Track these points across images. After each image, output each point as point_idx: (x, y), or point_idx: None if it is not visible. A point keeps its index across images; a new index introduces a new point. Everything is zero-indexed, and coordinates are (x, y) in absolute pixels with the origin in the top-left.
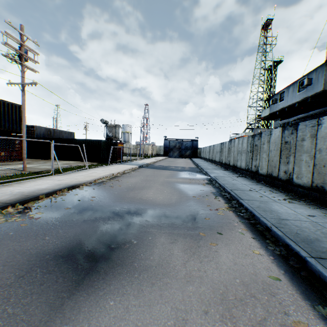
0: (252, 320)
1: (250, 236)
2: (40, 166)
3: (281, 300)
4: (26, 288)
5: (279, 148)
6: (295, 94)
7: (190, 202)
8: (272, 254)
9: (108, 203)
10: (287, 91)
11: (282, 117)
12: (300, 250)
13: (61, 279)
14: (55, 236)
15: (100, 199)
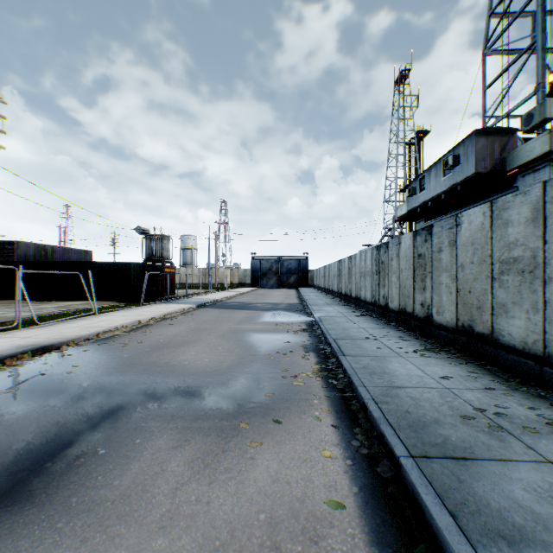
0: None
1: (330, 423)
2: (8, 314)
3: (326, 551)
4: None
5: (412, 265)
6: (439, 180)
7: (255, 364)
8: (354, 454)
9: (98, 375)
10: (428, 176)
11: (427, 217)
12: (398, 443)
13: None
14: None
15: (87, 369)
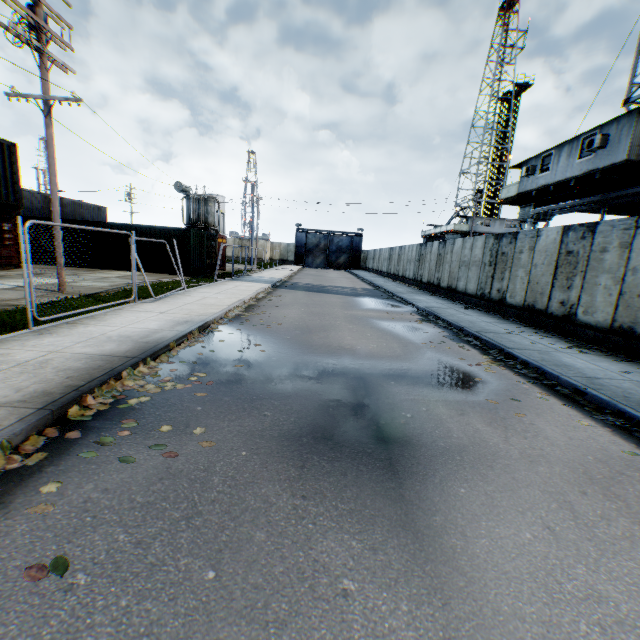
0: (639, 497)
1: (559, 403)
2: (80, 283)
3: None
4: (329, 481)
5: (554, 262)
6: (572, 162)
7: (427, 352)
8: (605, 425)
9: (296, 355)
10: (557, 155)
11: (537, 202)
12: None
13: (362, 467)
14: (277, 410)
15: (275, 349)
